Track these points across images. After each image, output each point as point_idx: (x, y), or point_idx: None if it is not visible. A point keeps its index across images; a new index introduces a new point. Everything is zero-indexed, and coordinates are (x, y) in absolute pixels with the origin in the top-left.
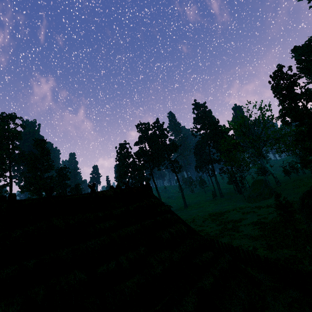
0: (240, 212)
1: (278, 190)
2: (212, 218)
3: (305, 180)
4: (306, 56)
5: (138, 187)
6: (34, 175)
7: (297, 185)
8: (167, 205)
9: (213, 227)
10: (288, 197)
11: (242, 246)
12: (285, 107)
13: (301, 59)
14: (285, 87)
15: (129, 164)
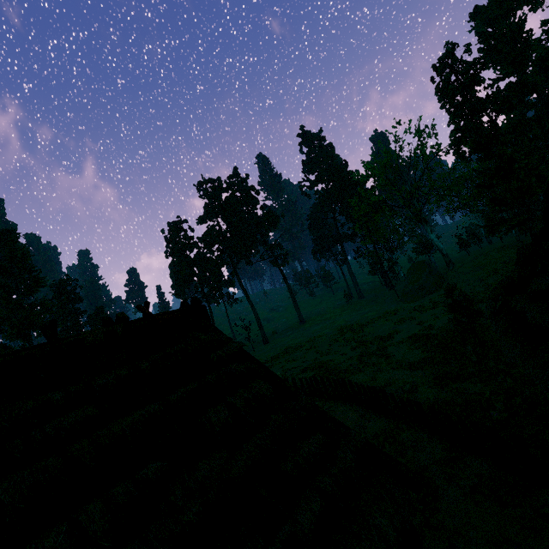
0: (390, 322)
1: (450, 276)
2: (345, 337)
3: (492, 255)
4: (496, 25)
5: (172, 313)
6: (5, 302)
7: (479, 265)
8: (235, 342)
9: (347, 354)
10: (466, 287)
11: (392, 384)
12: (460, 128)
13: (486, 33)
14: (460, 88)
15: (192, 259)
